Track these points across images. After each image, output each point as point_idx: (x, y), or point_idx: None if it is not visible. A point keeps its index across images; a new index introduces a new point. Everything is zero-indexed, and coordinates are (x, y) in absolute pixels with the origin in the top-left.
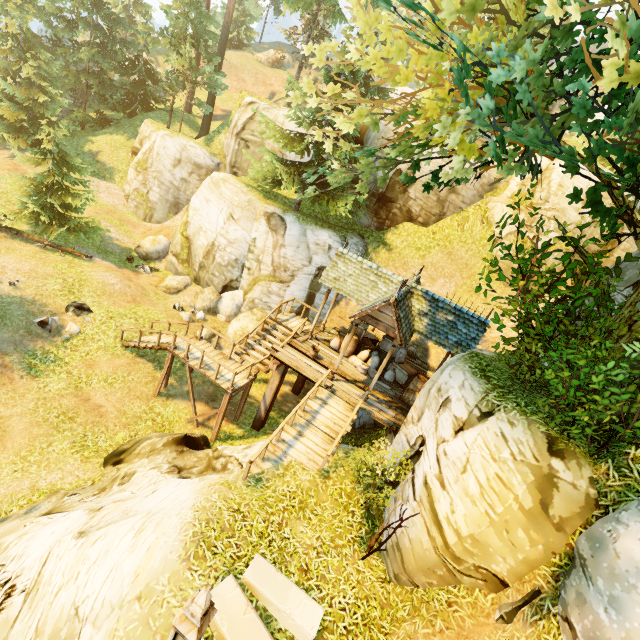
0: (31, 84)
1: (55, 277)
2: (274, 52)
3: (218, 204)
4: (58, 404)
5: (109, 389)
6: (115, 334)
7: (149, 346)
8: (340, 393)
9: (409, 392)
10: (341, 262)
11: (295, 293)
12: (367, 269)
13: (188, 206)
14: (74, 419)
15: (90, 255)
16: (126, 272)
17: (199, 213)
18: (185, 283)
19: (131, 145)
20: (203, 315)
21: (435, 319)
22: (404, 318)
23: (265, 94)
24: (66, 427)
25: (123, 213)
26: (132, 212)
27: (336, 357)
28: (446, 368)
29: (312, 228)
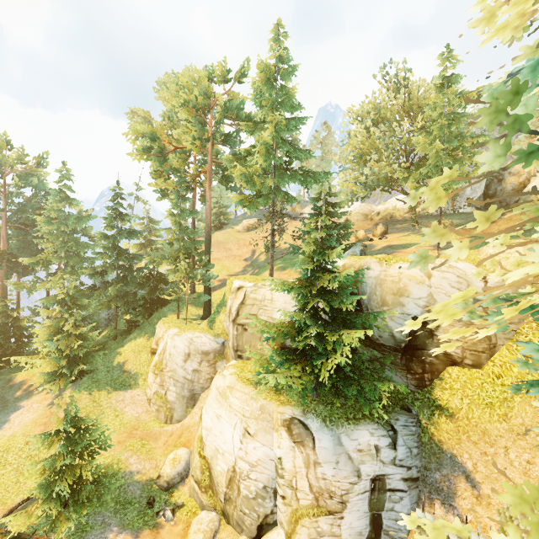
0: (70, 334)
1: None
2: (247, 222)
3: (229, 419)
4: None
5: None
6: None
7: None
8: None
9: None
10: None
11: (353, 524)
12: None
13: (201, 414)
14: None
15: (105, 526)
16: None
17: (212, 432)
18: (212, 531)
19: (150, 344)
20: None
21: None
22: None
23: (248, 253)
24: None
25: (145, 423)
26: (154, 417)
27: None
28: None
29: (345, 430)
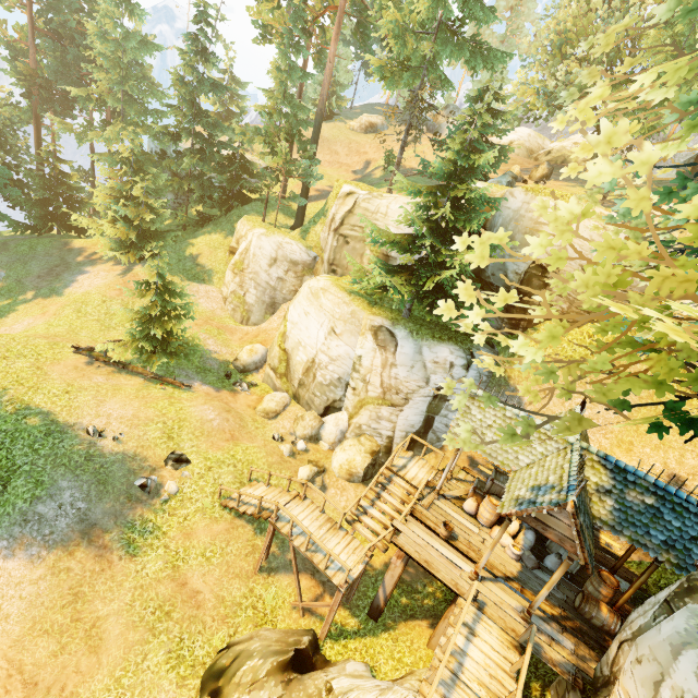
0: (140, 203)
1: (156, 421)
2: (367, 117)
3: (318, 317)
4: (155, 593)
5: (207, 566)
6: (213, 489)
7: (248, 512)
8: (490, 610)
9: (590, 603)
10: (475, 407)
11: (409, 417)
12: (512, 418)
13: (285, 314)
14: (170, 614)
15: (189, 378)
16: (224, 395)
17: (298, 327)
18: (284, 403)
19: (228, 243)
20: (304, 446)
21: (624, 501)
22: (584, 517)
23: (359, 164)
24: (162, 627)
25: (221, 318)
26: (229, 315)
27: (473, 528)
28: (683, 650)
29: (429, 344)
